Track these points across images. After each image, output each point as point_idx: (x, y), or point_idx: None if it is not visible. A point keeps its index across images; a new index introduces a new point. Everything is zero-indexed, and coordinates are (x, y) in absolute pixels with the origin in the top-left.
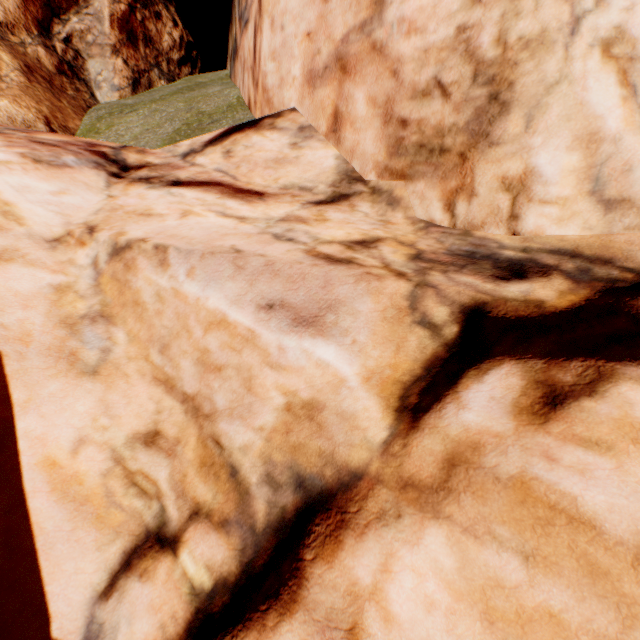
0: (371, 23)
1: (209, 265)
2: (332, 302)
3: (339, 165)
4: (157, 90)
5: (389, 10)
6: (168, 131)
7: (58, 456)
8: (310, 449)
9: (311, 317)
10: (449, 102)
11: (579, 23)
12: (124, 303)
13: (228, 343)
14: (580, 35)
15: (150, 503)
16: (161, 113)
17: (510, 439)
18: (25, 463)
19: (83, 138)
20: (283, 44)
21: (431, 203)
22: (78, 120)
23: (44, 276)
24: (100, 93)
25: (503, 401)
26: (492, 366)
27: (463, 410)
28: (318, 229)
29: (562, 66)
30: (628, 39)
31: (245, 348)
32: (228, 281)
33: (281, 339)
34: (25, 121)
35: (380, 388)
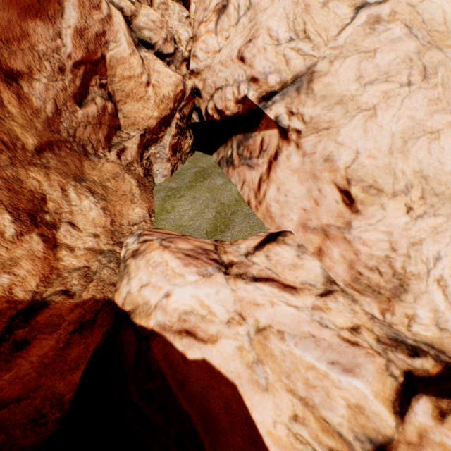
0: (344, 229)
1: (304, 342)
2: (357, 363)
3: (323, 272)
4: (181, 173)
5: (353, 230)
6: (210, 217)
7: (270, 429)
8: (368, 427)
9: (349, 369)
10: (382, 278)
11: (429, 272)
12: (265, 354)
13: (316, 376)
14: (430, 276)
15: (306, 446)
16: (198, 200)
17: (434, 428)
18: (262, 433)
19: (193, 241)
20: (285, 202)
21: (373, 308)
22: (153, 201)
23: (232, 342)
24: (156, 179)
25: (427, 413)
26: (419, 397)
27: (416, 415)
28: (331, 317)
29: (425, 287)
30: (443, 279)
31: (324, 379)
32: (313, 350)
33: (338, 376)
34: (143, 215)
35: (383, 401)
